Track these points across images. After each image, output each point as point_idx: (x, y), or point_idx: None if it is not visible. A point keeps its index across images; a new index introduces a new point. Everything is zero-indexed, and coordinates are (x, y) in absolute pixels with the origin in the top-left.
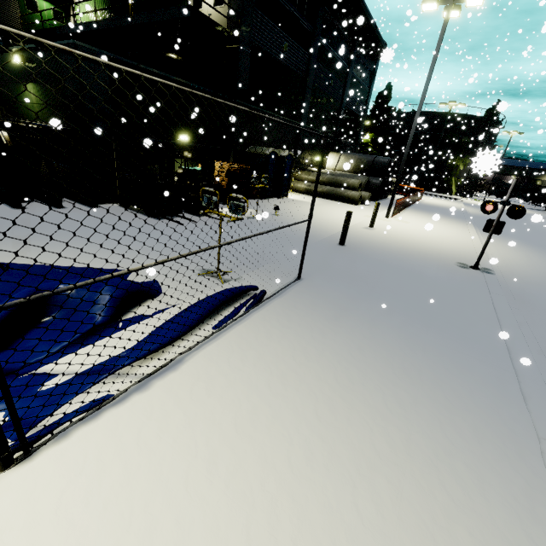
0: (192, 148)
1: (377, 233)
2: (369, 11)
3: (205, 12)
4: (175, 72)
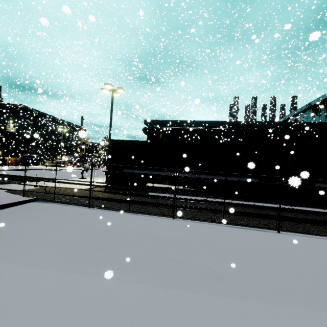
0: (3, 155)
1: (45, 167)
2: (69, 123)
3: (11, 128)
4: (1, 139)
